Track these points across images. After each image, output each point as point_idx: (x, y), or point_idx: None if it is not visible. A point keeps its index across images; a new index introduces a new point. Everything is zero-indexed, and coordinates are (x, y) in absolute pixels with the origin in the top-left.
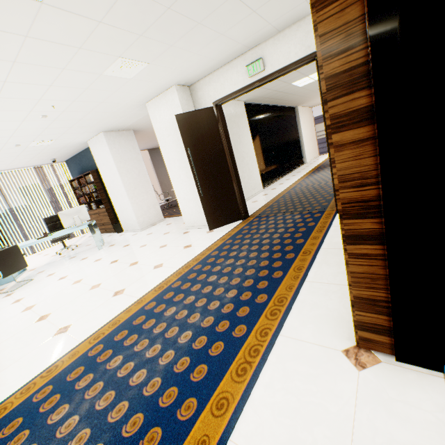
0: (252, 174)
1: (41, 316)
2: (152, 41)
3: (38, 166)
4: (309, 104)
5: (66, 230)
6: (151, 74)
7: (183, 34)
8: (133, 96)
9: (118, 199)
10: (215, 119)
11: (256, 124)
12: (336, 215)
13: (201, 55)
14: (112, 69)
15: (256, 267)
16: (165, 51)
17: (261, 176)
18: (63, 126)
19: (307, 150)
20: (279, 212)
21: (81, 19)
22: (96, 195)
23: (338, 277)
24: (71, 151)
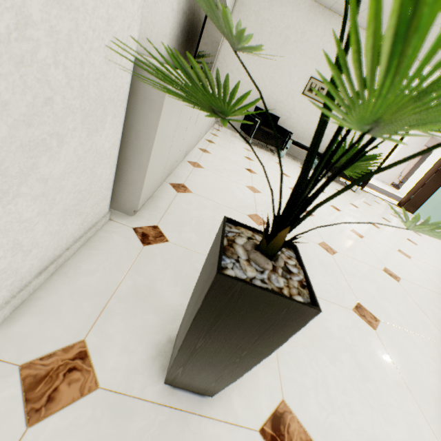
0: None
1: None
2: None
3: None
4: None
5: None
6: None
7: None
8: None
9: None
10: None
11: None
12: None
13: None
14: None
15: None
16: None
17: None
18: None
19: None
20: None
21: None
22: None
23: None
24: None
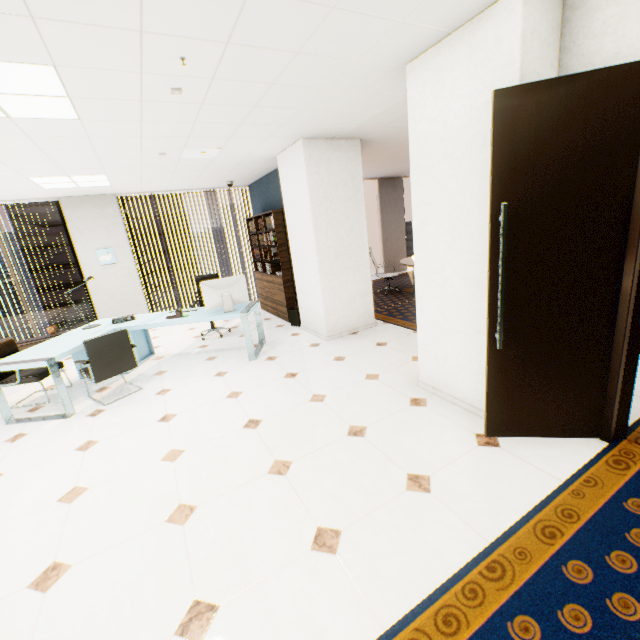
0: None
1: (54, 560)
2: None
3: (212, 189)
4: None
5: (208, 312)
6: None
7: None
8: (380, 35)
9: (303, 271)
10: (638, 108)
11: None
12: None
13: None
14: None
15: None
16: None
17: None
18: (225, 119)
19: None
20: None
21: None
22: (276, 251)
23: None
24: (254, 172)
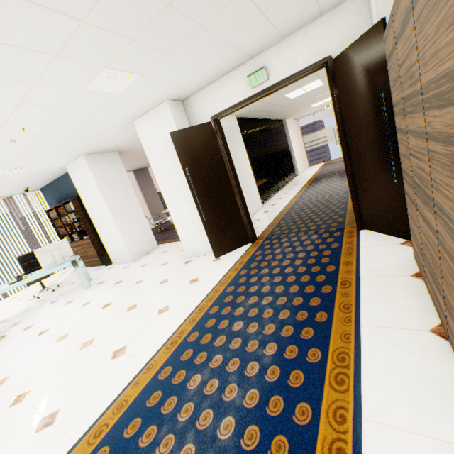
0: (250, 190)
1: (17, 395)
2: (145, 47)
3: (8, 197)
4: (296, 116)
5: (45, 270)
6: (141, 88)
7: (182, 39)
8: (120, 114)
9: (105, 228)
10: (214, 135)
11: (249, 139)
12: (360, 233)
13: (199, 64)
14: (96, 83)
15: (290, 307)
16: (160, 59)
17: (258, 192)
18: (37, 151)
19: (298, 162)
20: (291, 232)
21: (57, 17)
22: (79, 224)
23: (402, 317)
24: (47, 178)
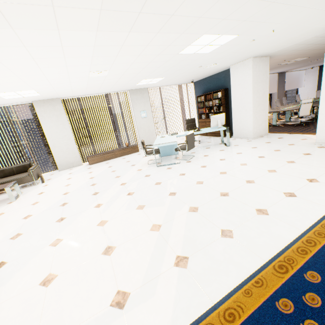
0: None
1: (245, 180)
2: None
3: (178, 85)
4: None
5: (209, 129)
6: None
7: None
8: None
9: (240, 112)
10: None
11: None
12: None
13: None
14: None
15: None
16: None
17: None
18: (244, 50)
19: None
20: None
21: None
22: (216, 108)
23: None
24: (208, 74)
